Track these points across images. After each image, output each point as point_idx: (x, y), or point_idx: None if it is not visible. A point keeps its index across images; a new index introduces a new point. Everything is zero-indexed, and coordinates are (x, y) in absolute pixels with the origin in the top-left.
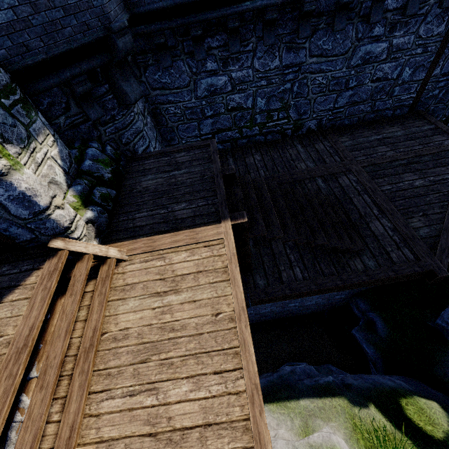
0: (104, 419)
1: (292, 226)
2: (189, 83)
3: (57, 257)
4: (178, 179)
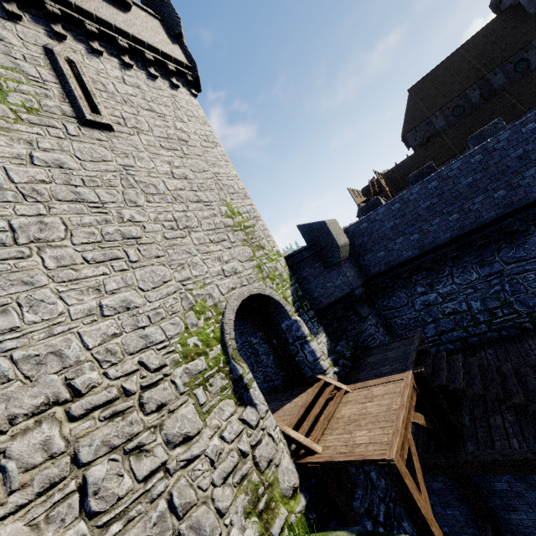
0: (328, 441)
1: (479, 384)
2: (407, 302)
3: (319, 382)
4: (388, 356)
